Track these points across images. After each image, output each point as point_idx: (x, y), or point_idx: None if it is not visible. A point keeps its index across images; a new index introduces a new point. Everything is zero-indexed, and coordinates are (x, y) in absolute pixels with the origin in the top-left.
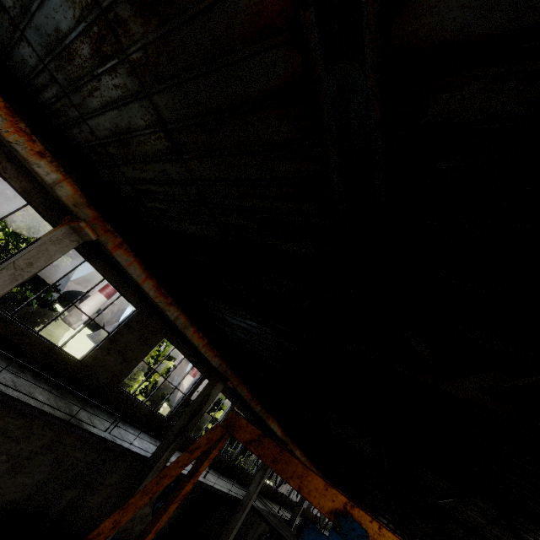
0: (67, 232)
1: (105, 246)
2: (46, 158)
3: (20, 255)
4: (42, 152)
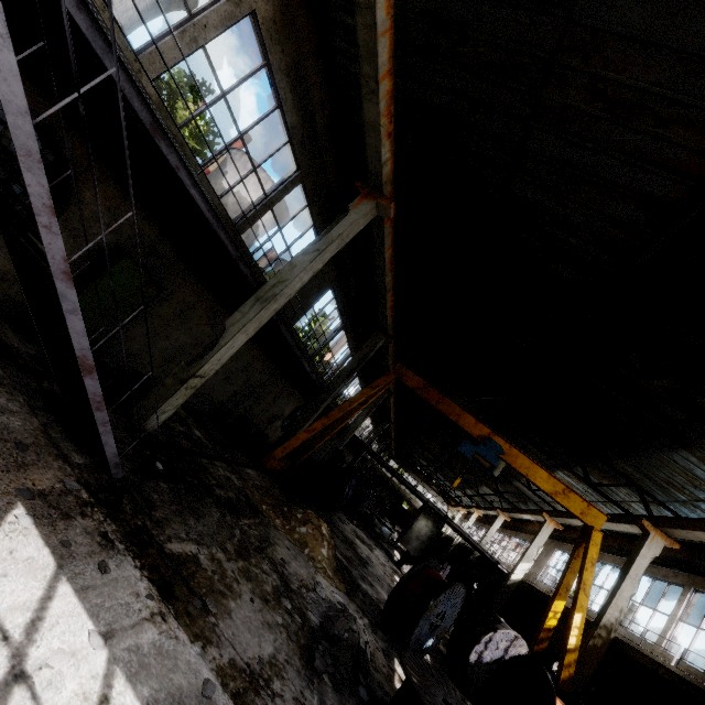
0: (372, 207)
1: (383, 219)
2: (390, 138)
3: (344, 226)
4: (391, 132)
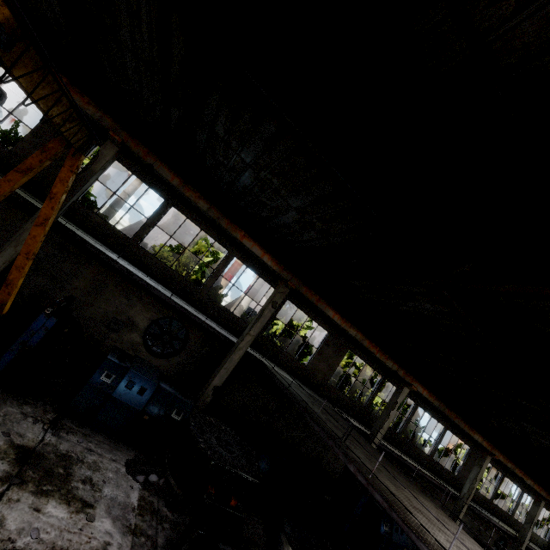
0: None
1: None
2: None
3: None
4: None
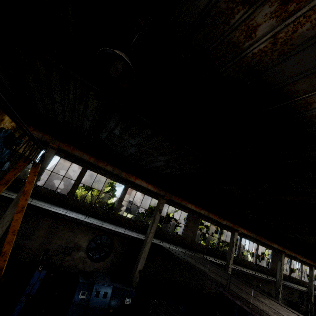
0: None
1: None
2: None
3: None
4: None
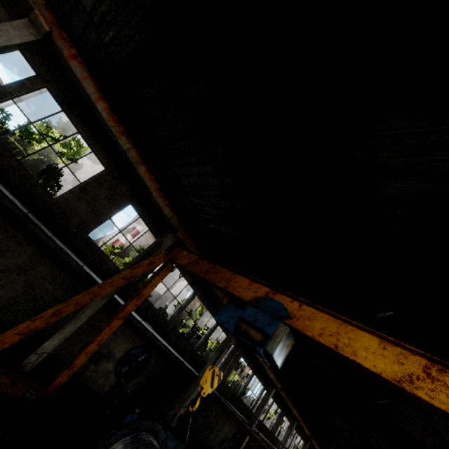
0: (26, 23)
1: (61, 52)
2: None
3: None
4: None
